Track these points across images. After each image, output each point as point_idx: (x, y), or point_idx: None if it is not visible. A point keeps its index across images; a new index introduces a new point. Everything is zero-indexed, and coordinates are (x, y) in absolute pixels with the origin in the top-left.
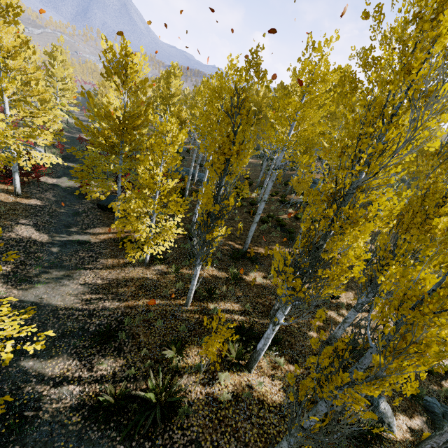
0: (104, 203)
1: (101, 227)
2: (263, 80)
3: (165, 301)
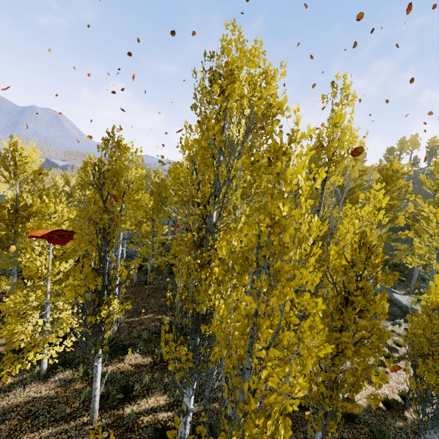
0: None
1: None
2: (127, 153)
3: (61, 426)
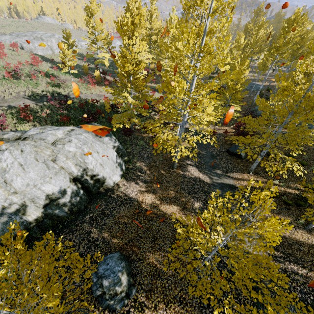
0: (234, 150)
1: (237, 172)
2: None
3: None
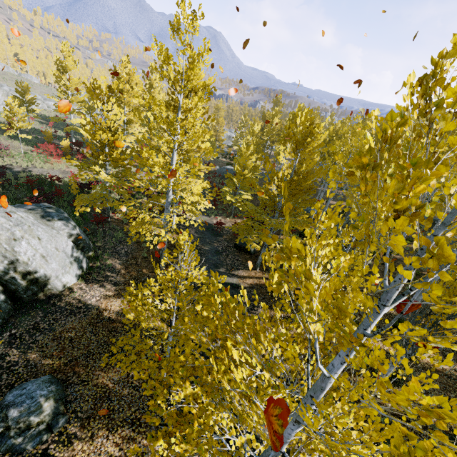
0: (242, 244)
1: (243, 269)
2: None
3: None
